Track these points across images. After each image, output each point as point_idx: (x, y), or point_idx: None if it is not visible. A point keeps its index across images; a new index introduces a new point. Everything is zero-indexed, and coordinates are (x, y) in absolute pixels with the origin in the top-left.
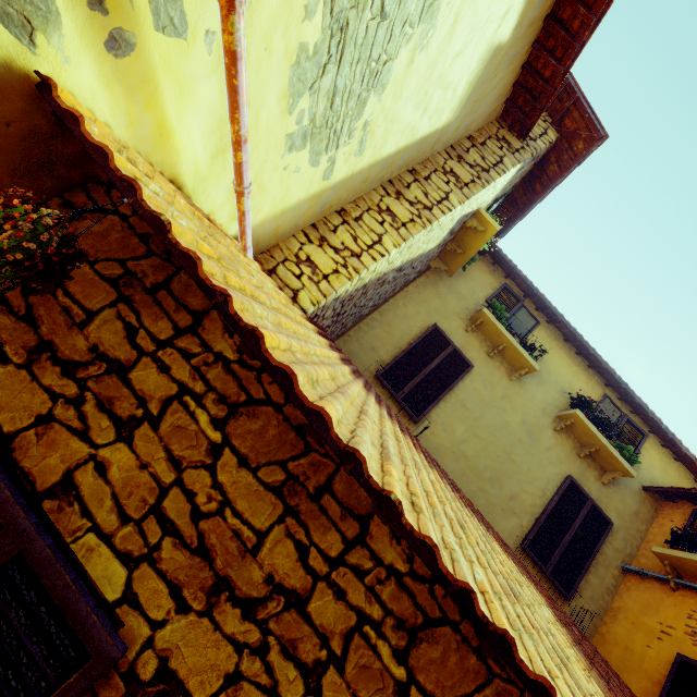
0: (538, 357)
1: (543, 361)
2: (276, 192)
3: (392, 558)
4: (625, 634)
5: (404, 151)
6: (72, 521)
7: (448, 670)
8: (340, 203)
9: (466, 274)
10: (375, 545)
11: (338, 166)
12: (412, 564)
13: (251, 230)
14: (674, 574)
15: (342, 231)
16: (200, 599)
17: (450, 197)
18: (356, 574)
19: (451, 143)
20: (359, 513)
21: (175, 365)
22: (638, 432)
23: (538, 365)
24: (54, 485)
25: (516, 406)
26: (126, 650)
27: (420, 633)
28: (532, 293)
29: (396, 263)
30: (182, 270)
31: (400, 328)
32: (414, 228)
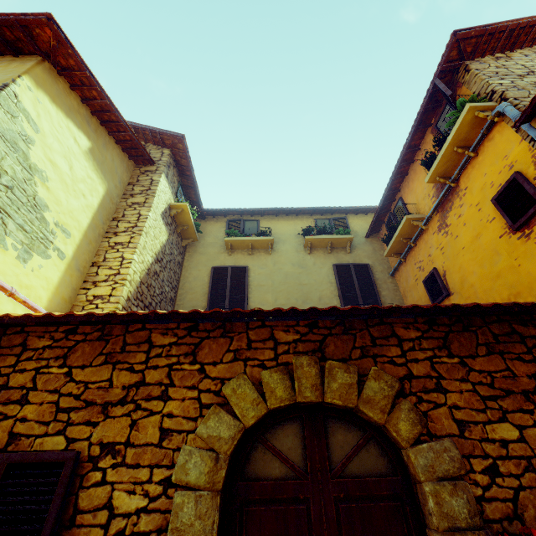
0: (271, 234)
1: (276, 232)
2: (40, 283)
3: (168, 341)
4: (412, 298)
5: (97, 216)
6: (25, 443)
7: (214, 350)
8: (88, 261)
9: (206, 233)
10: (158, 343)
11: (63, 249)
12: (178, 336)
13: (38, 306)
14: (399, 256)
15: (101, 271)
16: (101, 416)
17: (141, 213)
18: (158, 357)
19: (122, 193)
20: (145, 340)
21: (27, 366)
22: (343, 219)
23: (271, 237)
24: (7, 441)
25: (284, 262)
26: (80, 451)
27: (196, 350)
28: (240, 212)
29: (148, 260)
30: (2, 337)
31: (198, 285)
32: (135, 239)
